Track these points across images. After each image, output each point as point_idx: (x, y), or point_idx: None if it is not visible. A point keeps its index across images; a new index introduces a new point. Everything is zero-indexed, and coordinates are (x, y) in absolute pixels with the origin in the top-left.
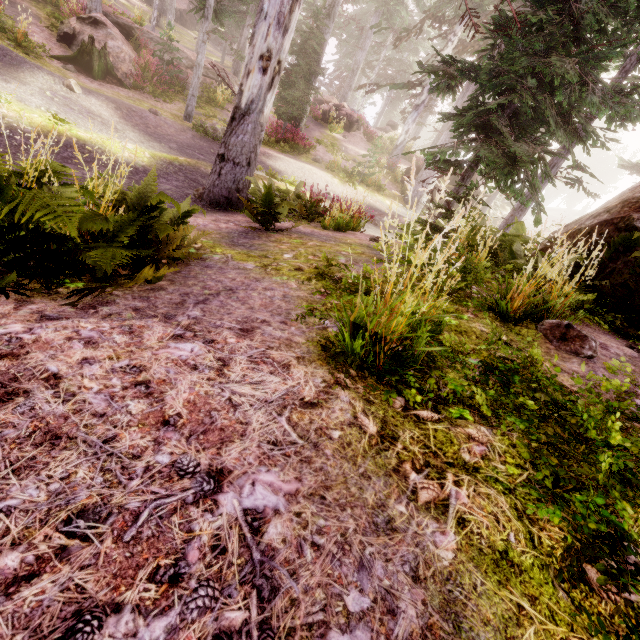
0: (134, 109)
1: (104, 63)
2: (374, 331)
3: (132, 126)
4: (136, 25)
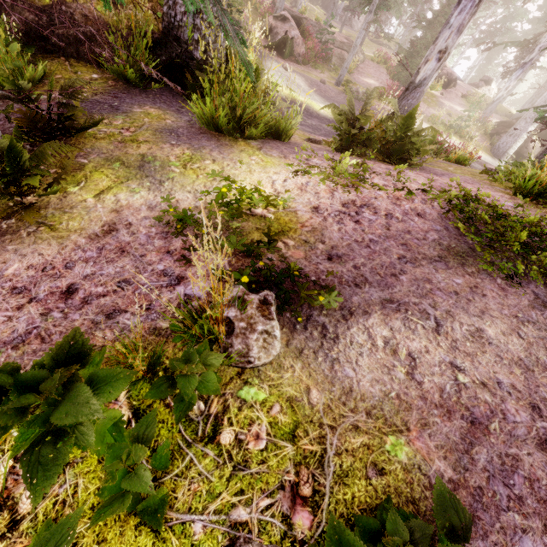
0: (313, 80)
1: (291, 48)
2: (536, 180)
3: (314, 92)
4: (304, 16)
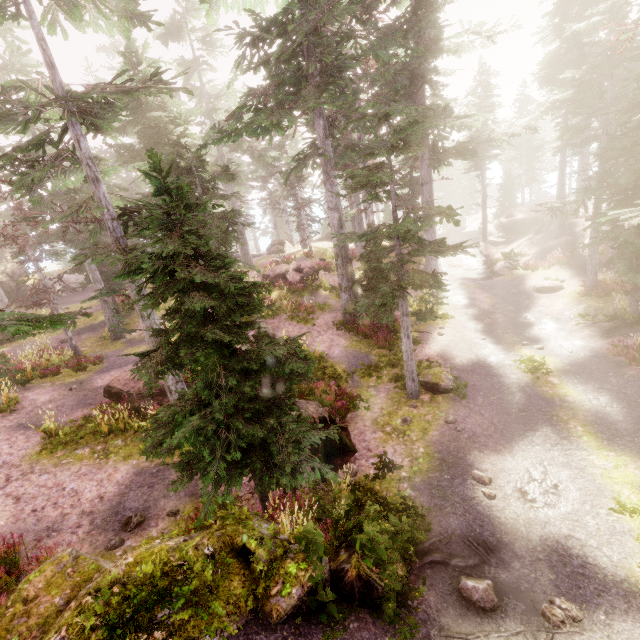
0: (465, 435)
1: None
2: None
3: (508, 449)
4: None
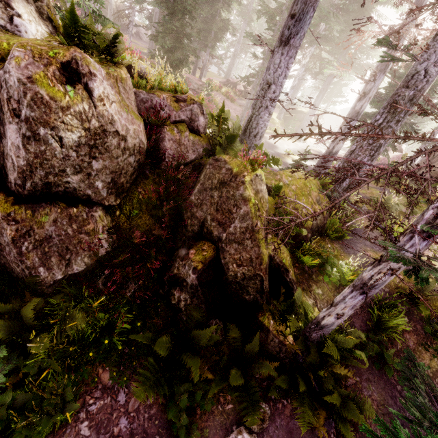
0: None
1: None
2: None
3: None
4: None
